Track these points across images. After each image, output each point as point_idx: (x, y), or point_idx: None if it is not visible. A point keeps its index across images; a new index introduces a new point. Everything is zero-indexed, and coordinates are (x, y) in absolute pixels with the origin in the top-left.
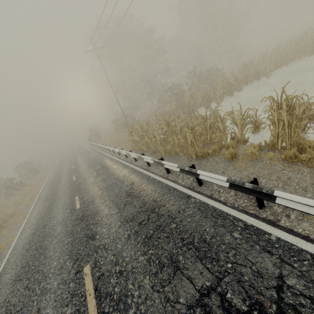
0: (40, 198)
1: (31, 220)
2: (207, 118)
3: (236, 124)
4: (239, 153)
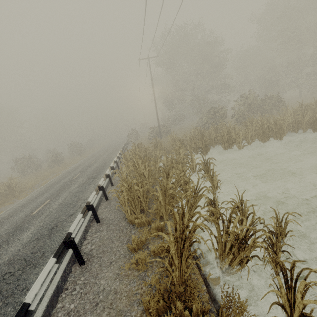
0: (48, 184)
1: (21, 202)
2: (169, 175)
3: (188, 199)
4: (152, 246)
